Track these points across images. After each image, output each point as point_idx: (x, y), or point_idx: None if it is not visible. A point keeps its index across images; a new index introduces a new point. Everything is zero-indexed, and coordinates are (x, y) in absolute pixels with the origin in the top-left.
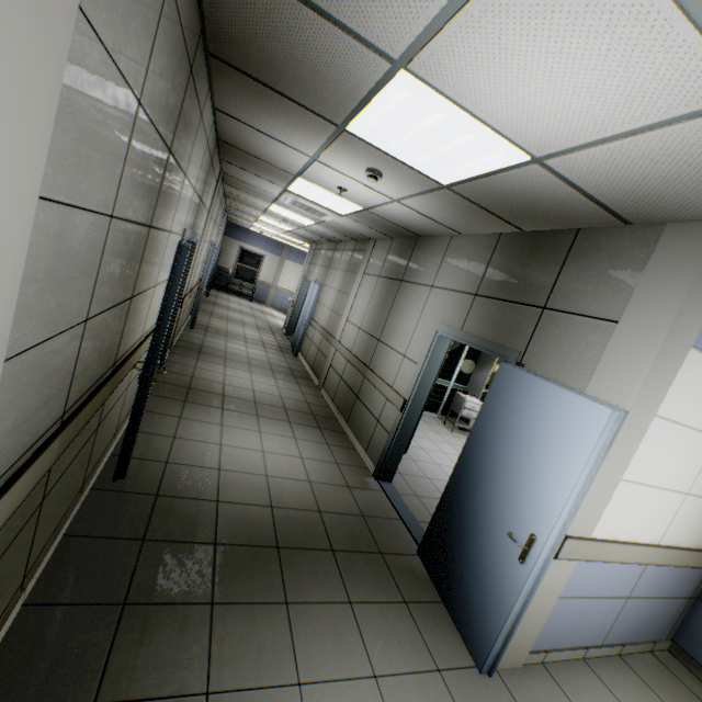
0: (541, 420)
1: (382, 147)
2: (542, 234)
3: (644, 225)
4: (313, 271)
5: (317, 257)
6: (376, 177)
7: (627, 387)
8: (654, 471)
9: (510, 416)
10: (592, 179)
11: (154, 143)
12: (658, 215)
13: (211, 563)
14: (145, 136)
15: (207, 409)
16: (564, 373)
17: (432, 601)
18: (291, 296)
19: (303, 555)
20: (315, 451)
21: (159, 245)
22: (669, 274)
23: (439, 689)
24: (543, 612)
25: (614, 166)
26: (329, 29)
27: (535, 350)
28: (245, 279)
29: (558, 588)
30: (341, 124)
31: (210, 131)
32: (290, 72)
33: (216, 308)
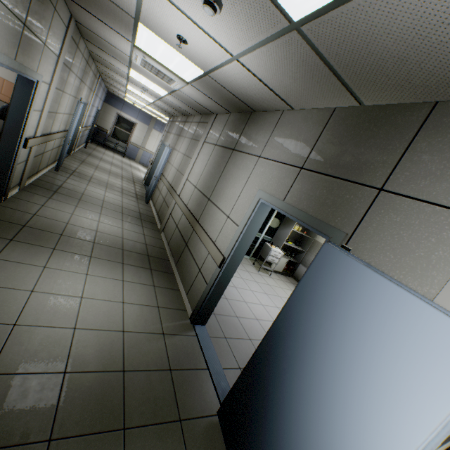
0: (375, 326)
1: None
2: (385, 108)
3: None
4: (168, 138)
5: (172, 127)
6: (214, 5)
7: None
8: None
9: (332, 306)
10: None
11: None
12: None
13: None
14: None
15: (35, 249)
16: (403, 269)
17: None
18: None
19: (82, 447)
20: (139, 294)
21: None
22: None
23: None
24: None
25: None
26: None
27: (366, 235)
28: (120, 139)
29: None
30: None
31: None
32: None
33: (90, 158)
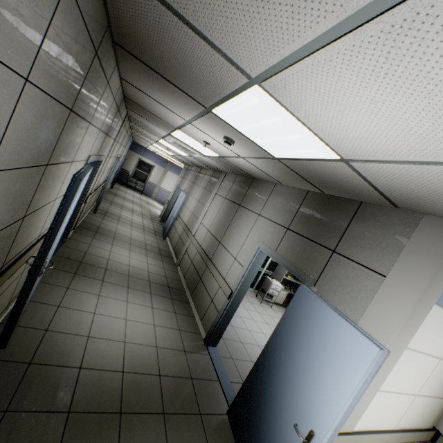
0: (325, 339)
1: (236, 127)
2: (336, 198)
3: (408, 210)
4: (184, 183)
5: (188, 174)
6: (230, 143)
7: (390, 329)
8: (398, 382)
9: (303, 327)
10: (381, 180)
11: (49, 107)
12: (420, 209)
13: (60, 433)
14: (36, 104)
15: (91, 281)
16: (344, 303)
17: None
18: (168, 194)
19: (139, 420)
20: (165, 319)
21: (59, 173)
22: (425, 252)
23: None
24: None
25: (400, 177)
26: (204, 45)
27: (325, 280)
28: (139, 179)
29: None
30: (209, 107)
31: (117, 91)
32: (173, 68)
33: (116, 198)
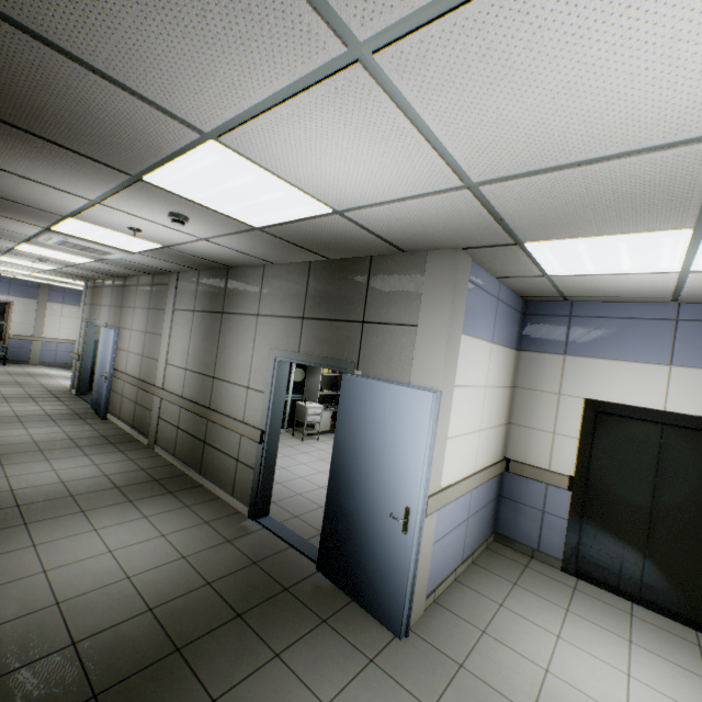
0: (388, 415)
1: (188, 196)
2: (345, 261)
3: (414, 252)
4: (99, 313)
5: (100, 296)
6: (183, 221)
7: (436, 373)
8: (461, 424)
9: (363, 418)
10: (379, 225)
11: None
12: (422, 246)
13: None
14: None
15: (1, 534)
16: (392, 372)
17: (345, 605)
18: (68, 346)
19: (210, 640)
20: (176, 520)
21: None
22: (439, 287)
23: (378, 676)
24: (427, 562)
25: (393, 218)
26: (126, 97)
27: (366, 358)
28: None
29: (431, 538)
30: (137, 174)
31: None
32: (65, 124)
33: None
